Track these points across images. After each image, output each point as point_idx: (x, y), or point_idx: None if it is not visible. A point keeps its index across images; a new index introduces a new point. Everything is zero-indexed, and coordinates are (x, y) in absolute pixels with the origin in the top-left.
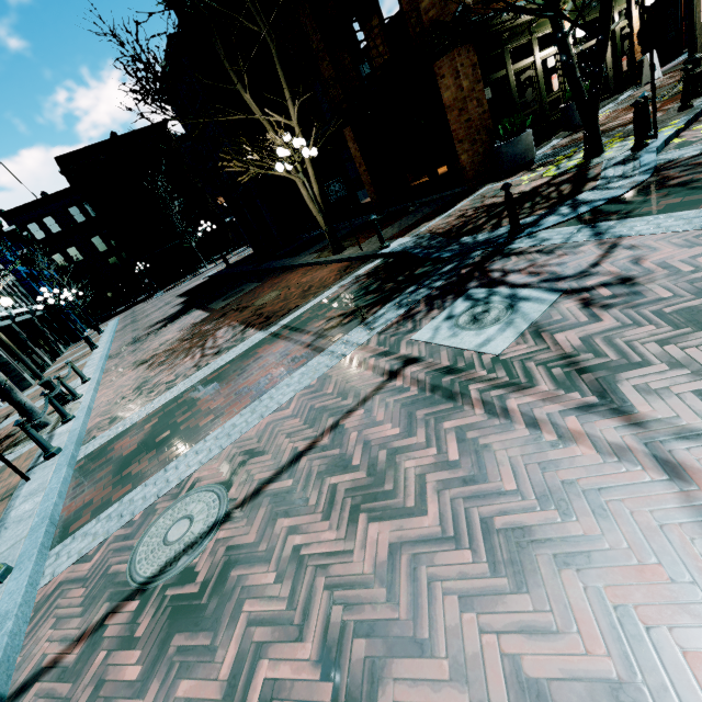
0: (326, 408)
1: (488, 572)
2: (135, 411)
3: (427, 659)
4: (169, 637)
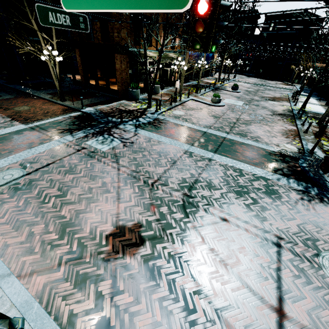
0: (58, 155)
1: (89, 179)
2: None
3: (77, 188)
4: (16, 192)
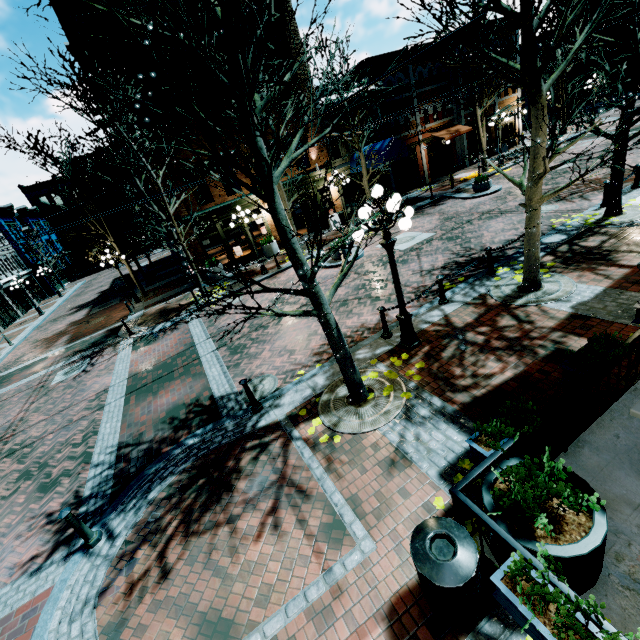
0: (21, 389)
1: None
2: (3, 372)
3: None
4: None
